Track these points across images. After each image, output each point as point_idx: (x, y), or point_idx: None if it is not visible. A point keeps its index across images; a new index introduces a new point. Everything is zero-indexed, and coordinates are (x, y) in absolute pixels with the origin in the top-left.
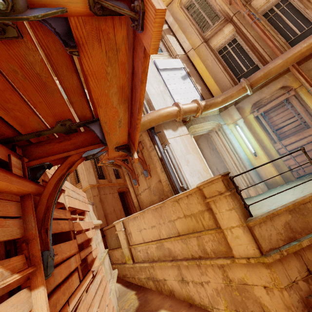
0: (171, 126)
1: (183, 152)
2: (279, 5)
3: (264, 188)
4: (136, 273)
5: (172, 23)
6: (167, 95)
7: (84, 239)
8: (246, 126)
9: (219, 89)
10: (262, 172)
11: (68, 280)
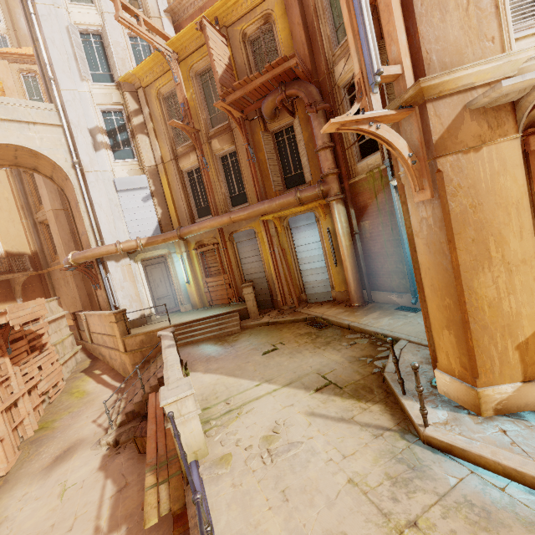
0: (115, 258)
1: (121, 280)
2: (232, 155)
3: (189, 308)
4: (95, 349)
5: (148, 118)
6: (121, 222)
7: (35, 336)
8: (187, 260)
9: (176, 218)
10: (191, 297)
11: (20, 354)
